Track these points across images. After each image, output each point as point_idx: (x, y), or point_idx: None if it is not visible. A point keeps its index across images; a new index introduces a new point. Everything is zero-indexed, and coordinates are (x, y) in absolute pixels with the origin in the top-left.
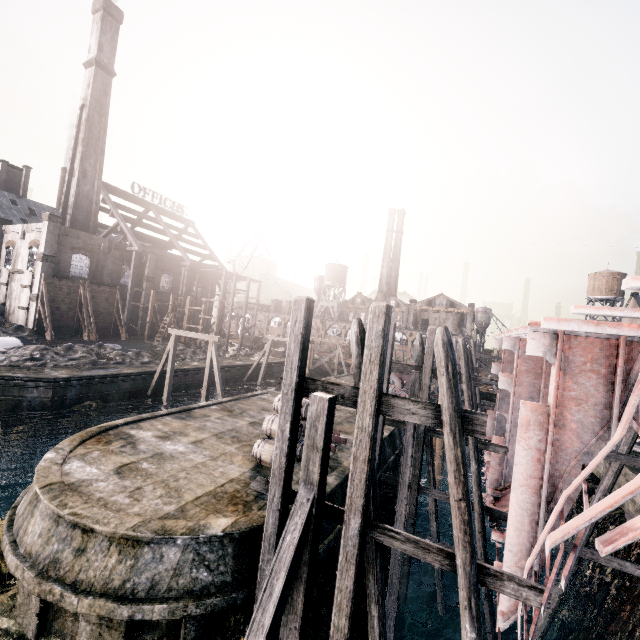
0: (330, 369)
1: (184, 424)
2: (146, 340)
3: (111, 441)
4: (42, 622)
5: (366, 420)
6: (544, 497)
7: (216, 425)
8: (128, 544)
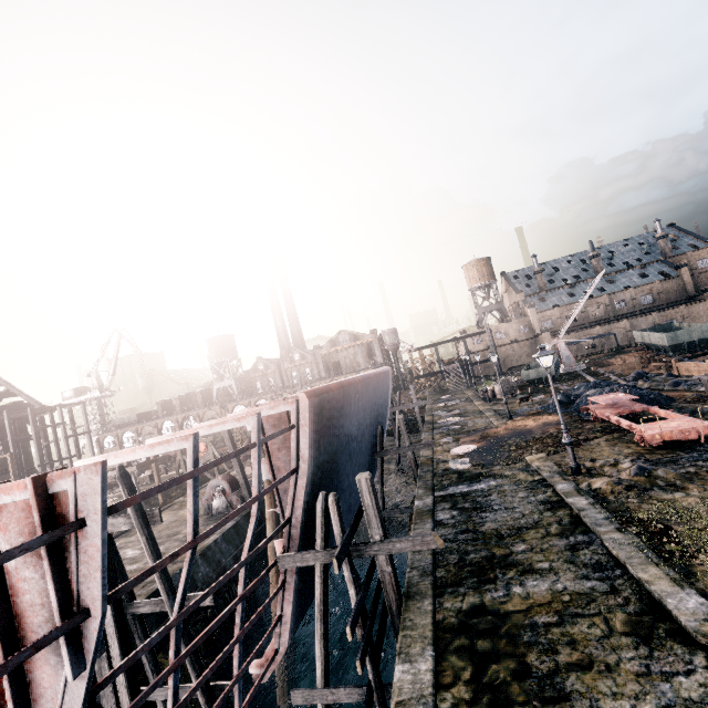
0: (210, 474)
1: None
2: None
3: None
4: None
5: None
6: None
7: None
8: None
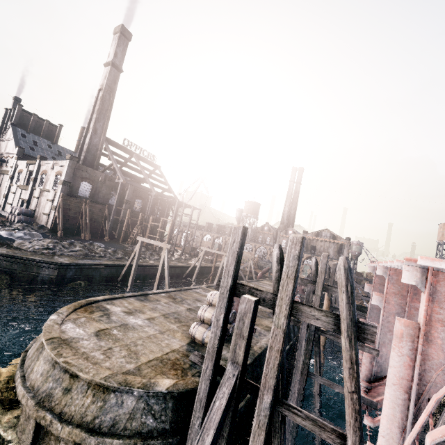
0: (243, 275)
1: (142, 304)
2: (120, 242)
3: (93, 311)
4: (34, 439)
5: (281, 320)
6: (413, 396)
7: (164, 308)
8: (100, 390)
